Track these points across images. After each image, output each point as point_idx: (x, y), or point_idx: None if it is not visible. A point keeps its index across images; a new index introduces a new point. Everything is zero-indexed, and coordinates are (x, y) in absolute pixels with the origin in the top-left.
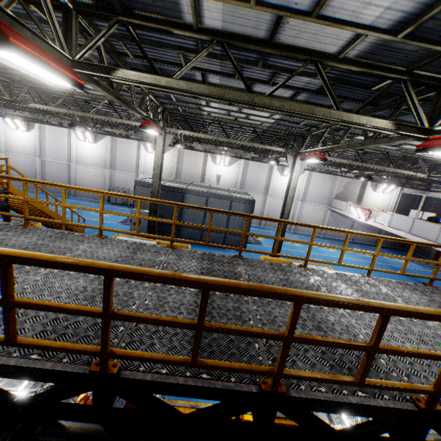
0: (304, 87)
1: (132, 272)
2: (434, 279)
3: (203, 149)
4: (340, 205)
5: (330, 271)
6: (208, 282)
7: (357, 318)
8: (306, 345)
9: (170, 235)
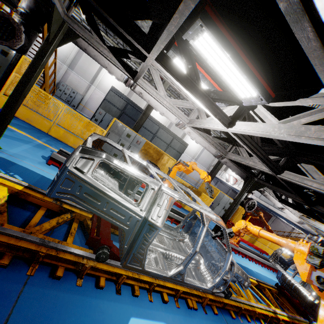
0: None
1: None
2: None
3: None
4: None
5: None
6: None
7: None
8: None
9: None
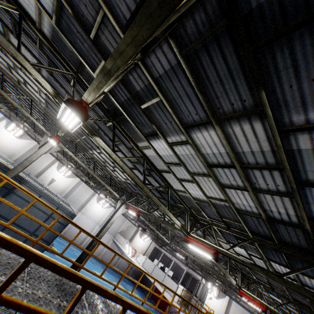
0: (154, 185)
1: (102, 288)
2: None
3: (56, 156)
4: (121, 240)
5: None
6: (131, 303)
7: None
8: None
9: None
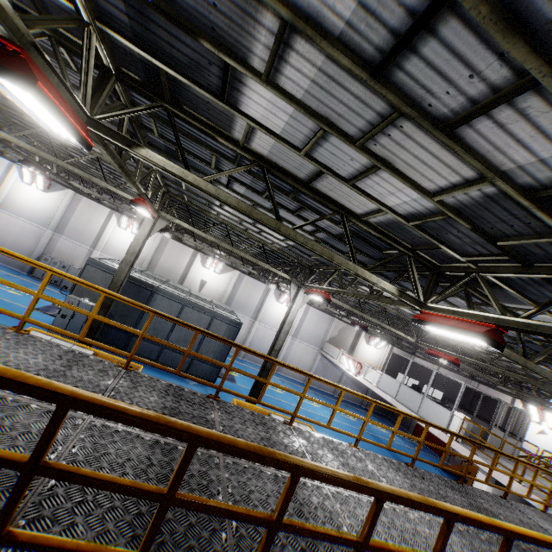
0: (326, 228)
1: (104, 406)
2: (417, 459)
3: (194, 246)
4: (333, 351)
5: (317, 434)
6: (200, 435)
7: (342, 502)
8: (285, 537)
9: (113, 344)
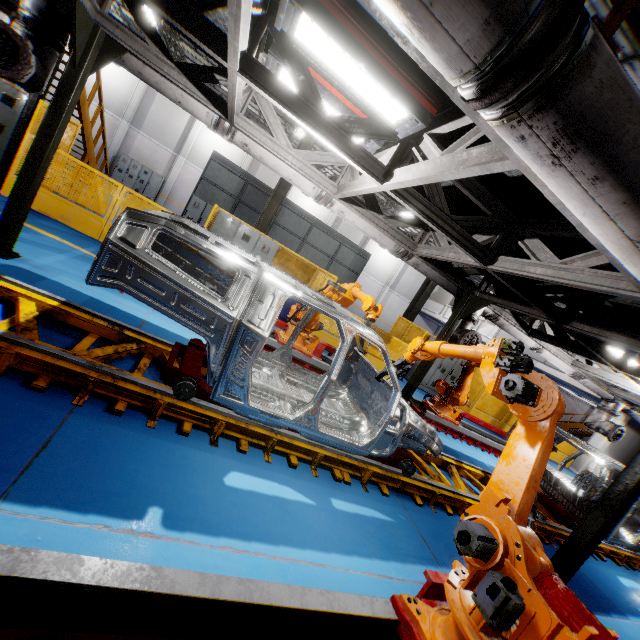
0: None
1: None
2: None
3: None
4: (434, 307)
5: None
6: None
7: None
8: None
9: None
